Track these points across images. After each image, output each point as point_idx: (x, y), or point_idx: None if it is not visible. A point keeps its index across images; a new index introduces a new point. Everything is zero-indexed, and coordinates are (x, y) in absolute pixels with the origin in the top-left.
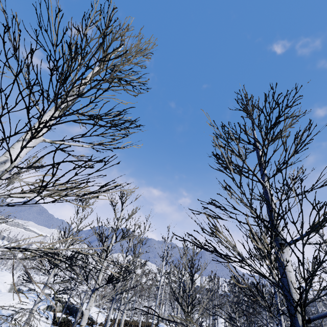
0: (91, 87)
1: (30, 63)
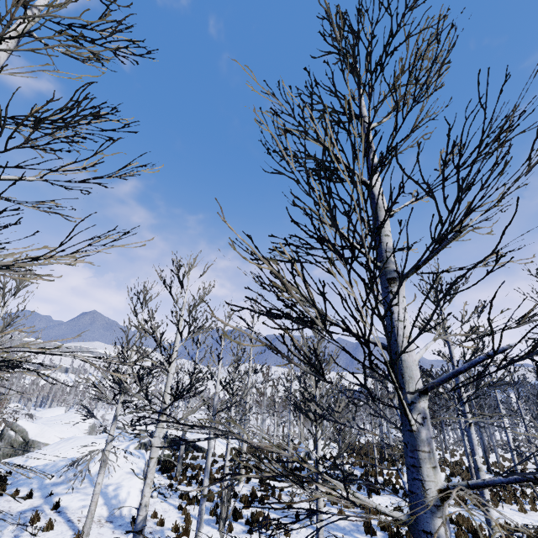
0: None
1: None
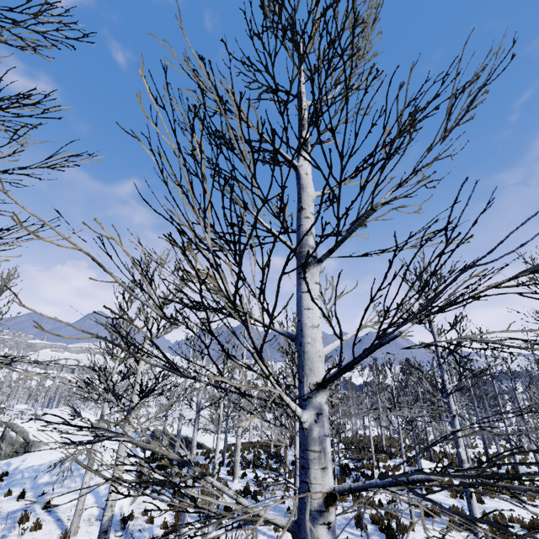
0: None
1: None
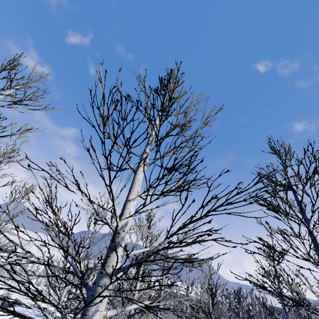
0: (175, 146)
1: (134, 130)
